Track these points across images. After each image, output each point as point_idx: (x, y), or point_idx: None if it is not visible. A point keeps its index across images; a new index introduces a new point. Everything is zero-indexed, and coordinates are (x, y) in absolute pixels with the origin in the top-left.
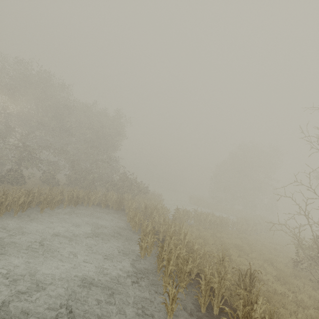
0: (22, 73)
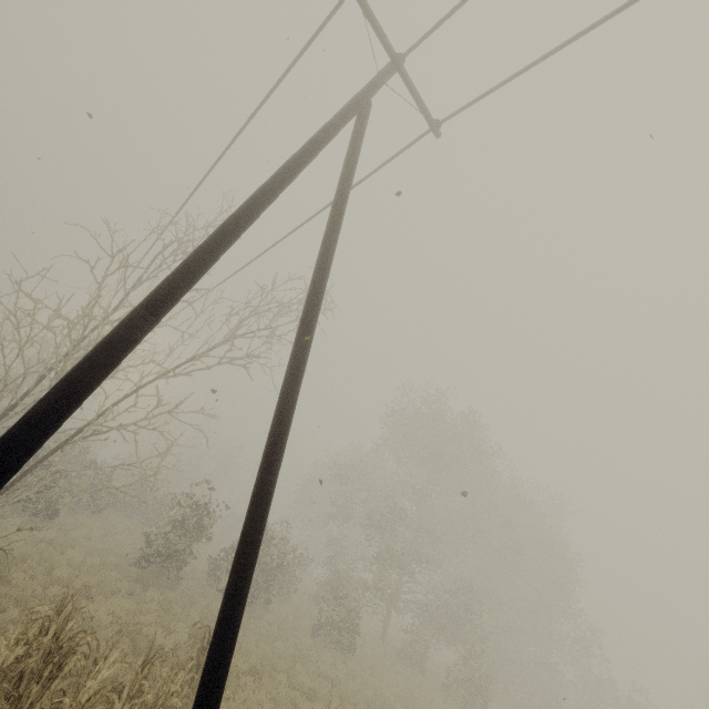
0: (457, 426)
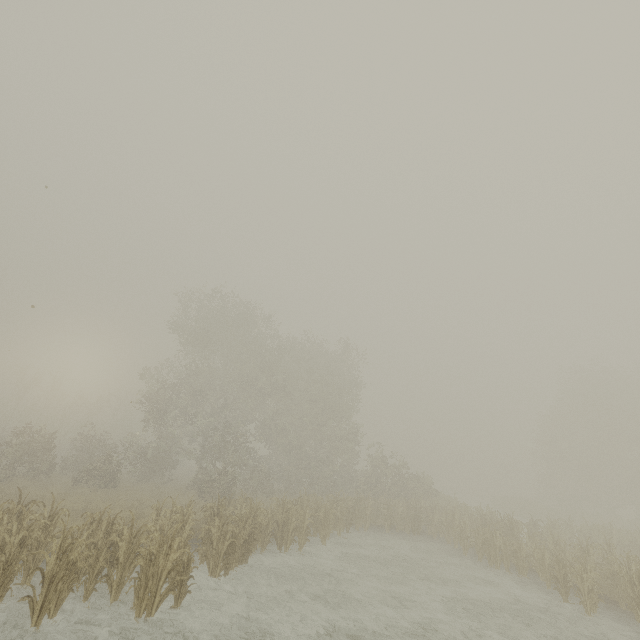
0: (217, 309)
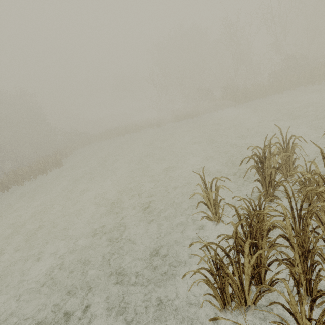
0: None
